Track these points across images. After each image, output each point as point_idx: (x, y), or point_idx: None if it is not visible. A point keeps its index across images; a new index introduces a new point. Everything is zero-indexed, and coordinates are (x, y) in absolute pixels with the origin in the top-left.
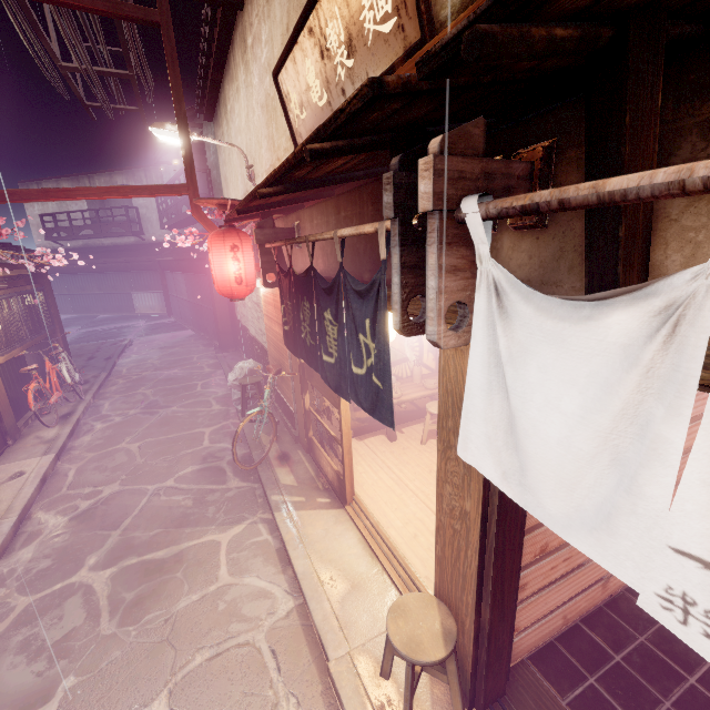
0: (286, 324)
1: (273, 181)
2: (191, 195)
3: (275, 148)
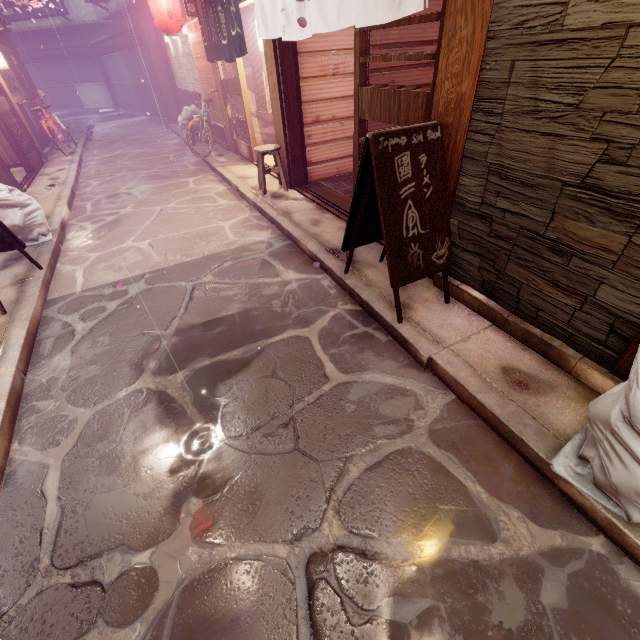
0: (205, 41)
1: None
2: None
3: None
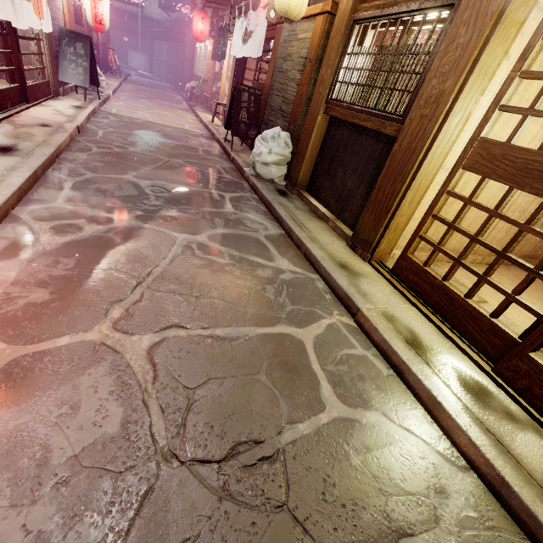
0: (213, 50)
1: None
2: None
3: None
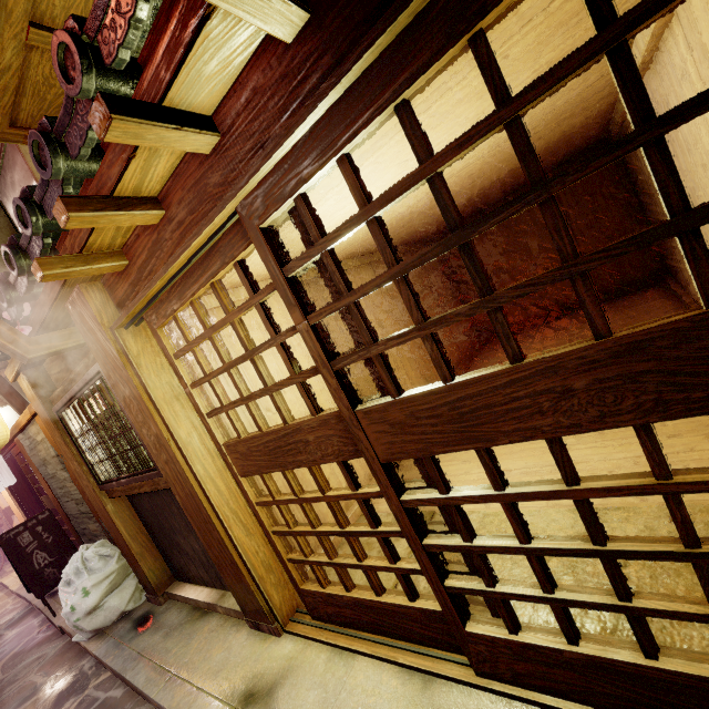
0: None
1: None
2: None
3: None
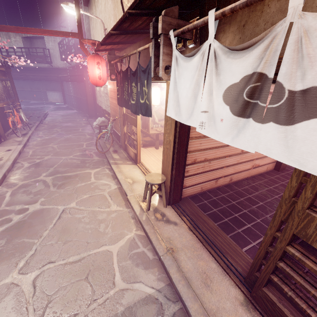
0: (118, 95)
1: (116, 28)
2: (80, 38)
3: (117, 20)
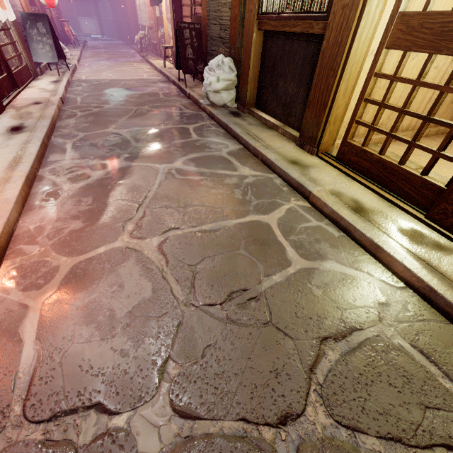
0: None
1: None
2: None
3: None
